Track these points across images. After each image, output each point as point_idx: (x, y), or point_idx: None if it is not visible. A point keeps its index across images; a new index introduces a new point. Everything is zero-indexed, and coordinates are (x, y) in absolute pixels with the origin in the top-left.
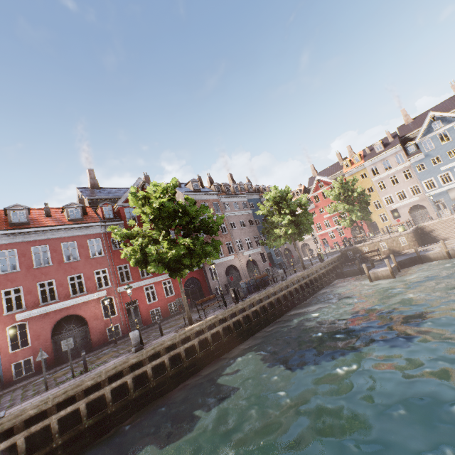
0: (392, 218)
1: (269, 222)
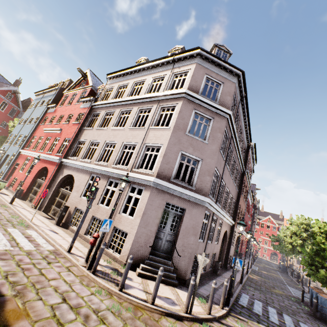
0: (296, 262)
1: (278, 237)
